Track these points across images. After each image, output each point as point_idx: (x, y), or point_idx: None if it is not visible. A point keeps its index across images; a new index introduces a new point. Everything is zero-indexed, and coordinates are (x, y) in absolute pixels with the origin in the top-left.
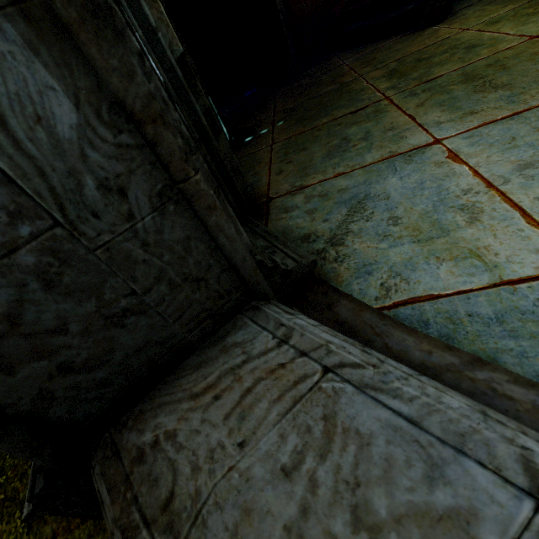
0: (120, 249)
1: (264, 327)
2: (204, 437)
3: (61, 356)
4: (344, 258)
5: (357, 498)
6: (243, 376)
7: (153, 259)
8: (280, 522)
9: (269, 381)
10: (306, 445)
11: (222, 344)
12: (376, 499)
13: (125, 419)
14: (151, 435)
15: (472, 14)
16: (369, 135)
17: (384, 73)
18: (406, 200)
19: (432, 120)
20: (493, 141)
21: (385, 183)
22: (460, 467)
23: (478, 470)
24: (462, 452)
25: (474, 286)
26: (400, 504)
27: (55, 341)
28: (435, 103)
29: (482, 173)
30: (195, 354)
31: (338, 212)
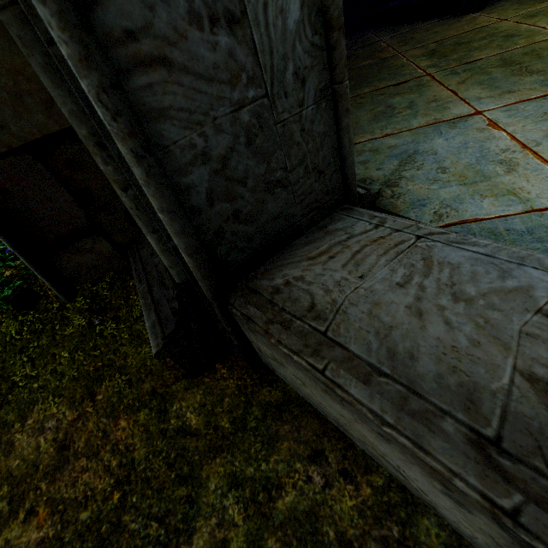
0: (289, 128)
1: (359, 219)
2: (328, 276)
3: (237, 204)
4: (400, 195)
5: (454, 290)
6: (351, 245)
7: (303, 144)
8: (402, 305)
9: (374, 246)
10: (412, 272)
11: (325, 230)
12: (468, 289)
13: (253, 275)
14: (281, 280)
15: (510, 6)
16: (413, 104)
17: (424, 53)
18: (452, 155)
19: (473, 95)
20: (528, 114)
21: (432, 142)
22: (521, 271)
23: (533, 270)
24: (522, 264)
25: (511, 213)
26: (484, 289)
27: (238, 190)
28: (476, 82)
29: (518, 137)
30: (303, 237)
31: (390, 163)
